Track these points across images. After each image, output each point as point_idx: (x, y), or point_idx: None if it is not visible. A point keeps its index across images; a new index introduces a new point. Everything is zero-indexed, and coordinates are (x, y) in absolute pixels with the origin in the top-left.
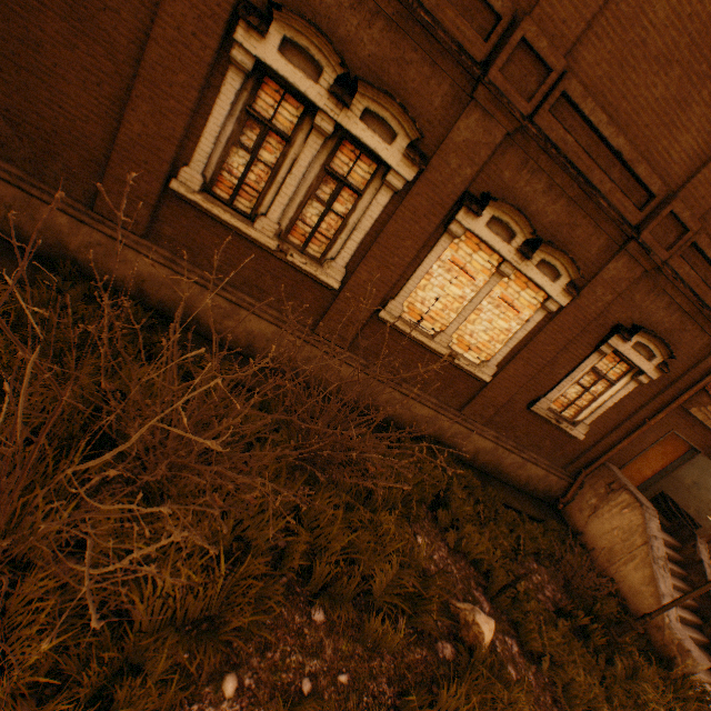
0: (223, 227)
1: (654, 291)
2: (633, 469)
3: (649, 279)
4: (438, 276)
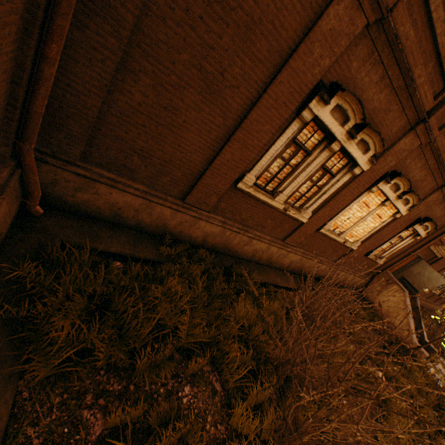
0: (255, 199)
1: (441, 203)
2: None
3: (441, 198)
4: (353, 208)
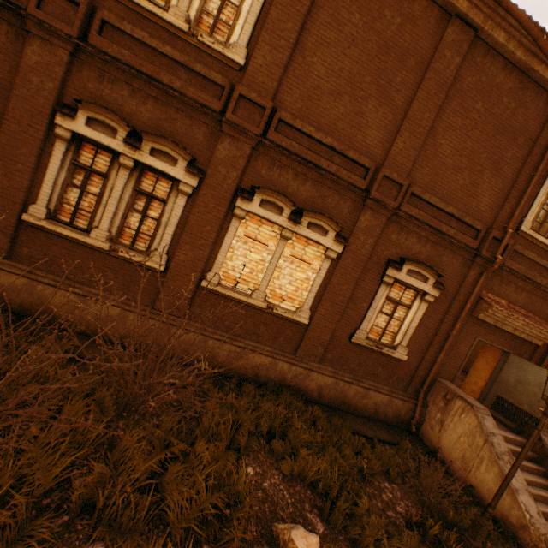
0: (68, 241)
1: (404, 231)
2: (471, 383)
3: (395, 223)
4: (239, 248)
